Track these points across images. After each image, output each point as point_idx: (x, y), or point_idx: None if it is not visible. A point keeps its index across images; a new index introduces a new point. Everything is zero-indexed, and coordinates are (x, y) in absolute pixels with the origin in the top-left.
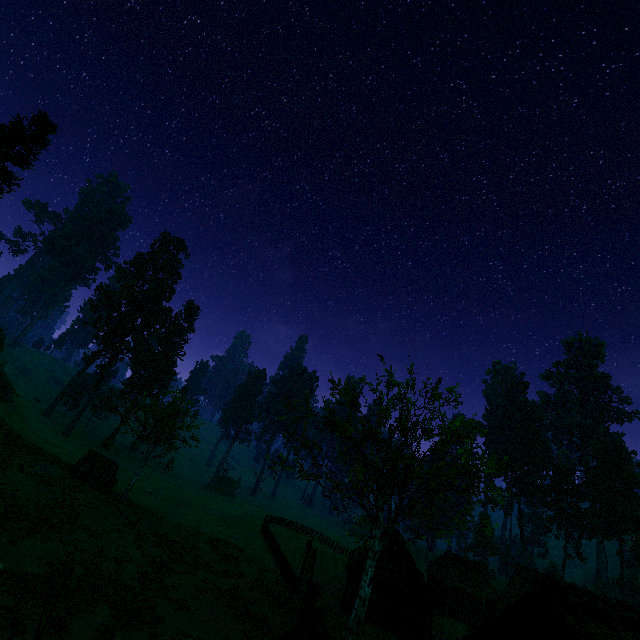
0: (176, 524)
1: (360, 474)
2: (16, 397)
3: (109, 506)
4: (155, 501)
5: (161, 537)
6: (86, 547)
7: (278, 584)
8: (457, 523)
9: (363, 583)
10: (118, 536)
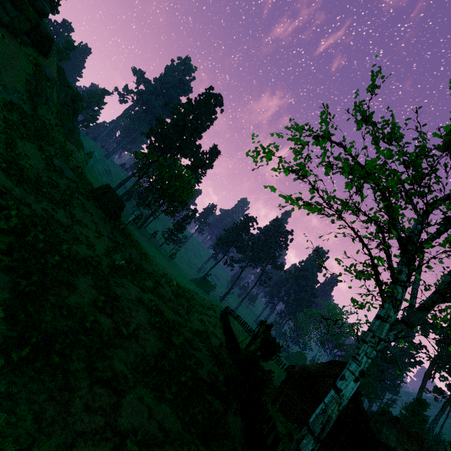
0: (155, 270)
1: None
2: (83, 153)
3: (105, 223)
4: (151, 259)
5: (134, 261)
6: (57, 217)
7: (221, 347)
8: None
9: (347, 373)
10: (96, 235)
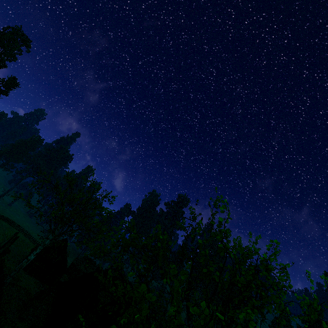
0: None
1: (53, 214)
2: None
3: None
4: None
5: None
6: None
7: None
8: (84, 242)
9: (32, 254)
10: None
